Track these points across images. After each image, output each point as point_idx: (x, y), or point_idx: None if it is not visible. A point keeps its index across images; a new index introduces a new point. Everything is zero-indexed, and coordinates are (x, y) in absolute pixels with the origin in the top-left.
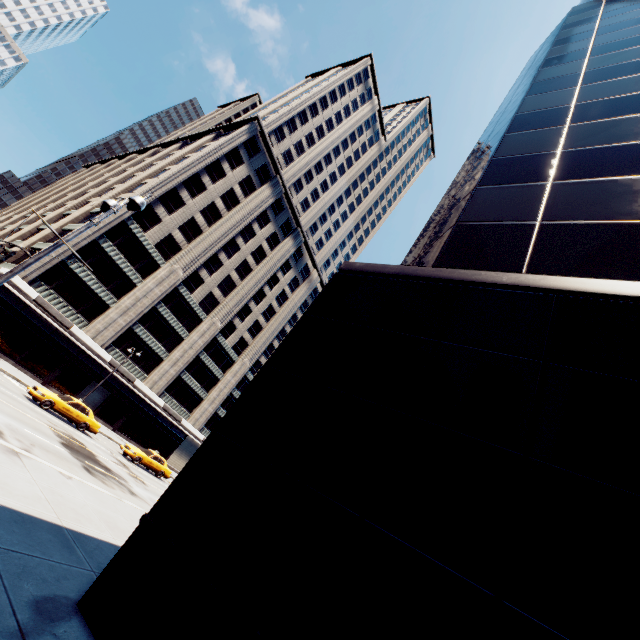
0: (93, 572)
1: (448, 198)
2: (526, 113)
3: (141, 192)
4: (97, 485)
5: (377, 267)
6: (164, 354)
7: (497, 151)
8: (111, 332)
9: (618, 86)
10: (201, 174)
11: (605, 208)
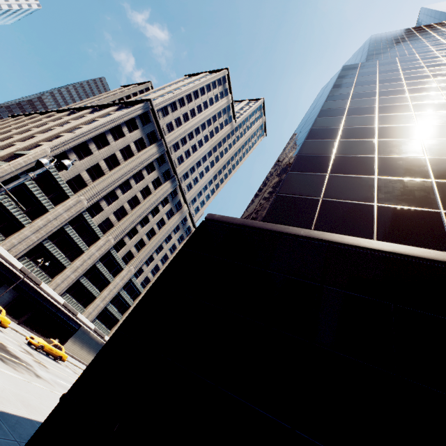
0: (16, 441)
1: (273, 173)
2: (317, 128)
3: (58, 142)
4: (10, 371)
5: (229, 219)
6: (67, 263)
7: (300, 150)
8: (24, 246)
9: (364, 120)
10: (106, 133)
11: (355, 193)
